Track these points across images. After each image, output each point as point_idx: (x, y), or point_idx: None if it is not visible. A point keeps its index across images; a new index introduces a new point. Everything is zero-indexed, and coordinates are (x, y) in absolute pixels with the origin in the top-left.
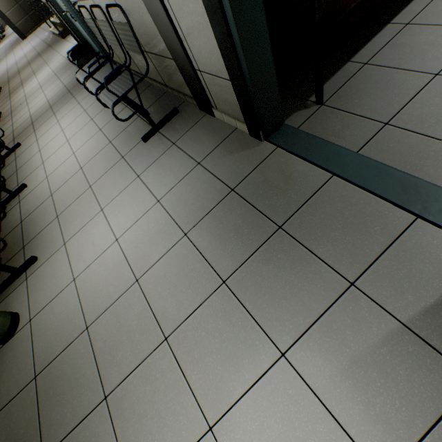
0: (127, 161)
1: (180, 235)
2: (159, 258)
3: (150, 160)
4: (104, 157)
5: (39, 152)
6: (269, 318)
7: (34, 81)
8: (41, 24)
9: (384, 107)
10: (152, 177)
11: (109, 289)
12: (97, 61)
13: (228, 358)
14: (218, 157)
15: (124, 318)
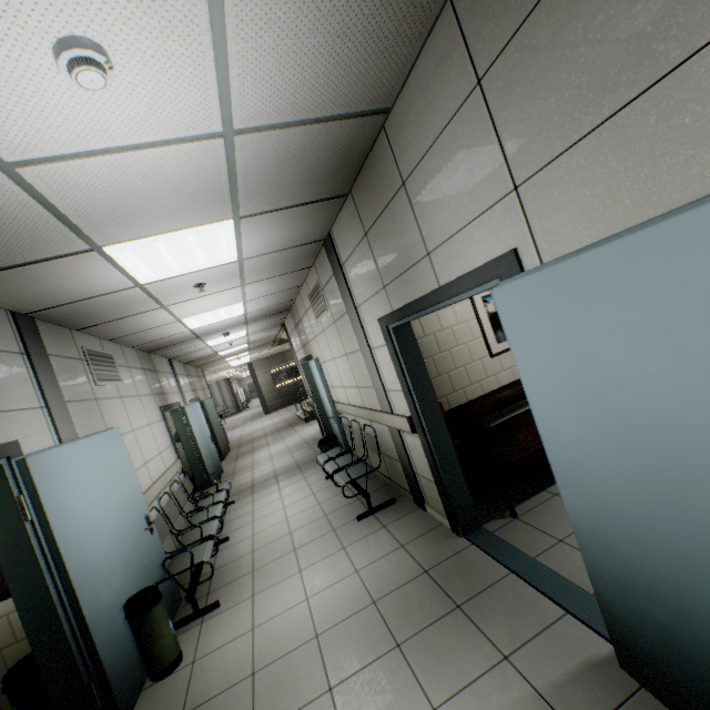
0: (337, 533)
1: (369, 602)
2: (344, 618)
3: (359, 536)
4: (316, 527)
5: (252, 512)
6: (430, 678)
7: (266, 450)
8: (288, 406)
9: (561, 528)
10: (356, 550)
11: (287, 640)
12: (343, 452)
13: (385, 709)
14: (420, 543)
15: (294, 667)
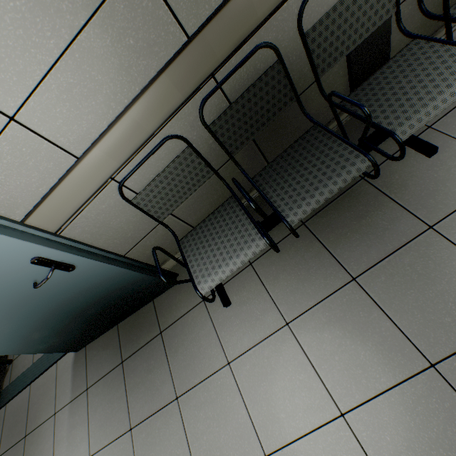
0: None
1: None
2: None
3: None
4: None
5: None
6: None
7: None
8: None
9: None
10: None
11: None
12: None
13: None
14: None
15: None
